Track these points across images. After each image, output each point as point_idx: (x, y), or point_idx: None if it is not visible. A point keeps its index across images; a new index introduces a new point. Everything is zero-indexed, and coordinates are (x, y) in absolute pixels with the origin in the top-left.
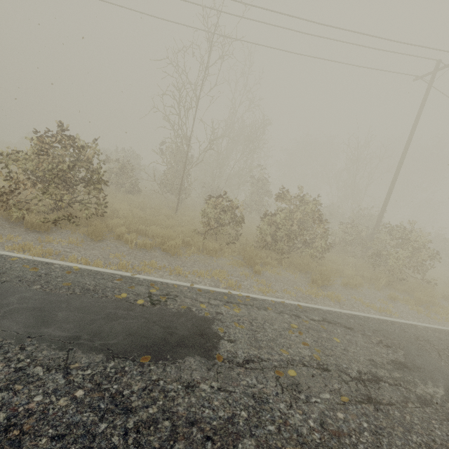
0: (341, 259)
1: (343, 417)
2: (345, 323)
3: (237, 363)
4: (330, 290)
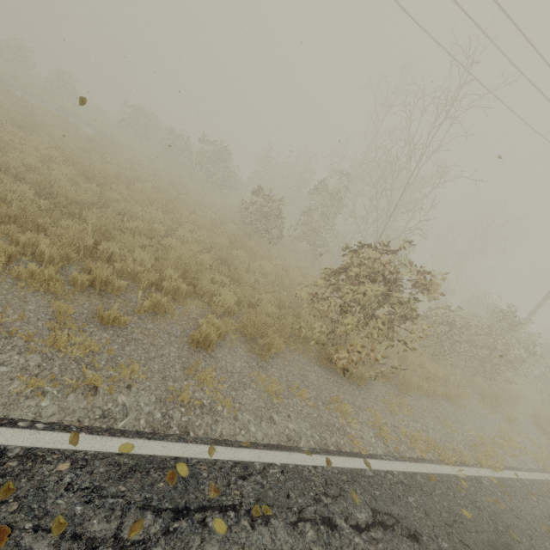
0: None
1: None
2: None
3: None
4: (549, 434)
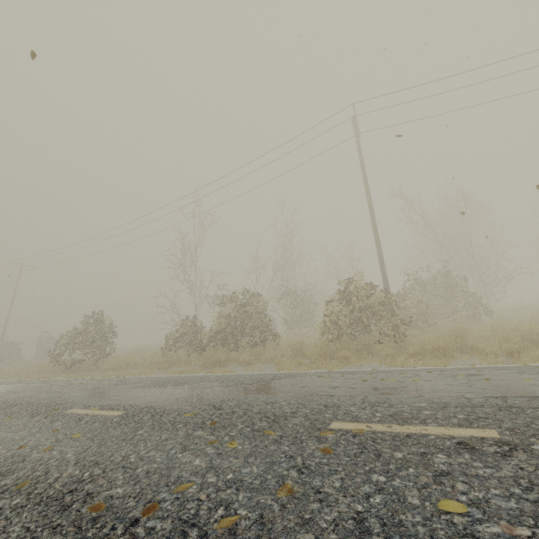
0: (310, 344)
1: (1, 399)
2: (132, 379)
3: (11, 392)
4: (210, 369)
